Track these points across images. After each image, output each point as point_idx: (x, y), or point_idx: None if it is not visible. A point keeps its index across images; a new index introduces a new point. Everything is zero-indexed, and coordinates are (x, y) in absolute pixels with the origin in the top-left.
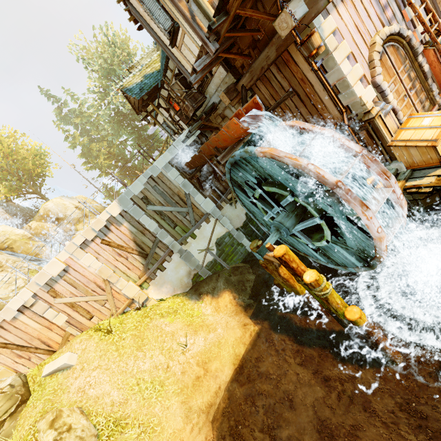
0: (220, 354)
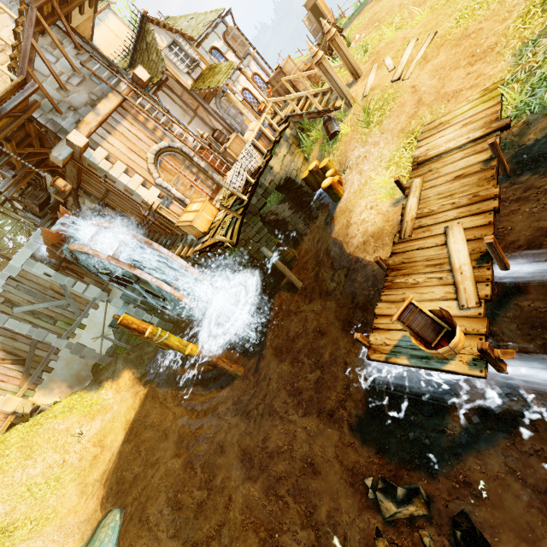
0: (113, 427)
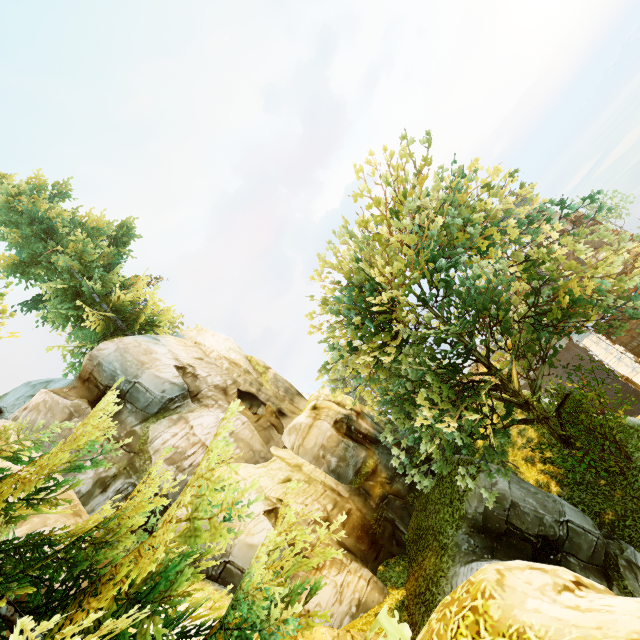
0: None
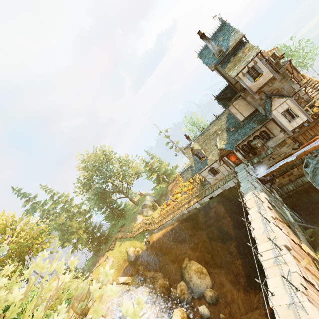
0: None
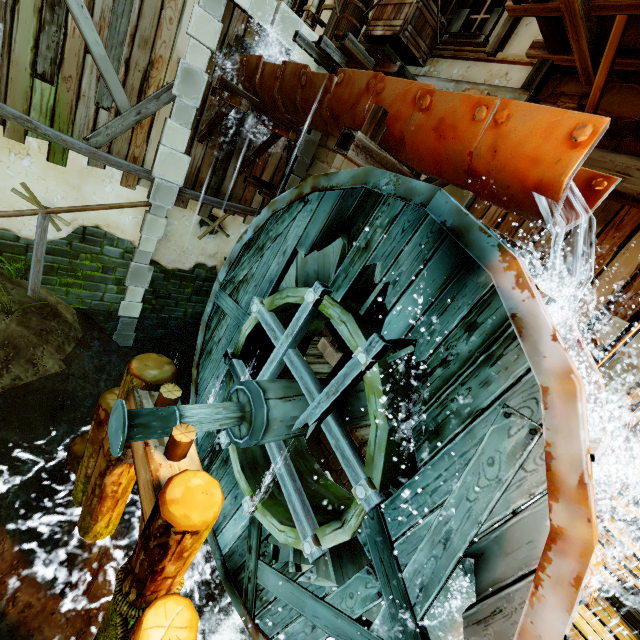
0: None
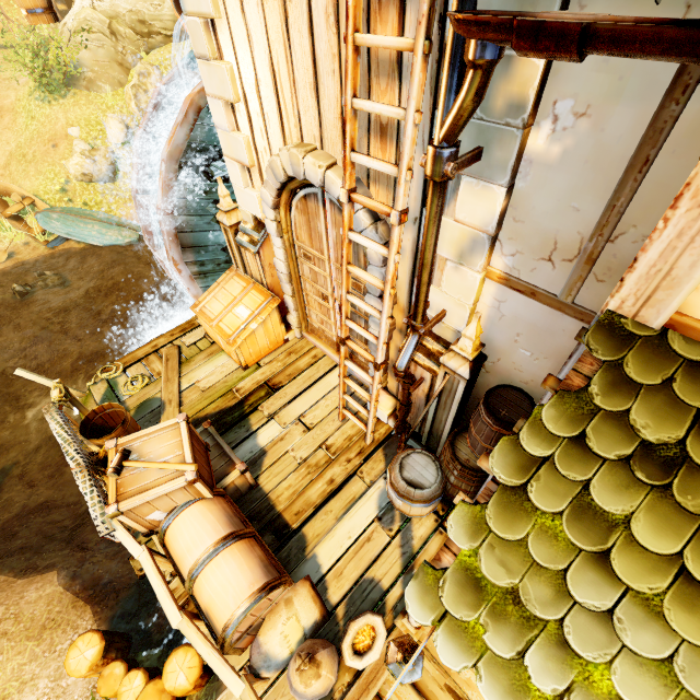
0: None
